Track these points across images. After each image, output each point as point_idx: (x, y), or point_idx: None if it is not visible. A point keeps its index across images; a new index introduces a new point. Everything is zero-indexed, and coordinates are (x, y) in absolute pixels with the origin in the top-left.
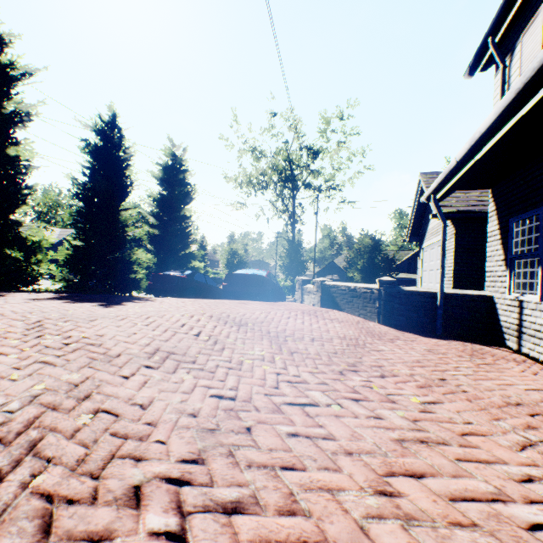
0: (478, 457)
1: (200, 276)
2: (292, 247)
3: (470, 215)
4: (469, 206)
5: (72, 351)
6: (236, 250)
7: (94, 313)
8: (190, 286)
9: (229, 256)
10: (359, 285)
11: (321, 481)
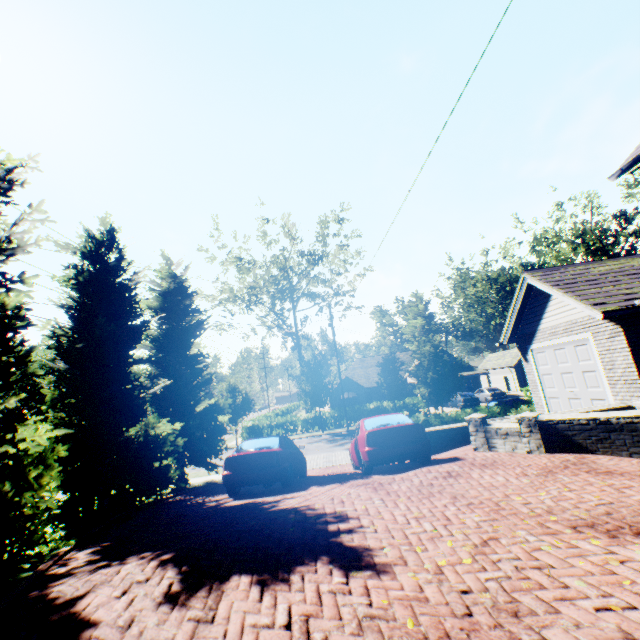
0: None
1: (286, 440)
2: (309, 368)
3: (639, 310)
4: (624, 301)
5: None
6: (235, 386)
7: (450, 606)
8: (289, 461)
9: (228, 395)
10: (612, 414)
11: None
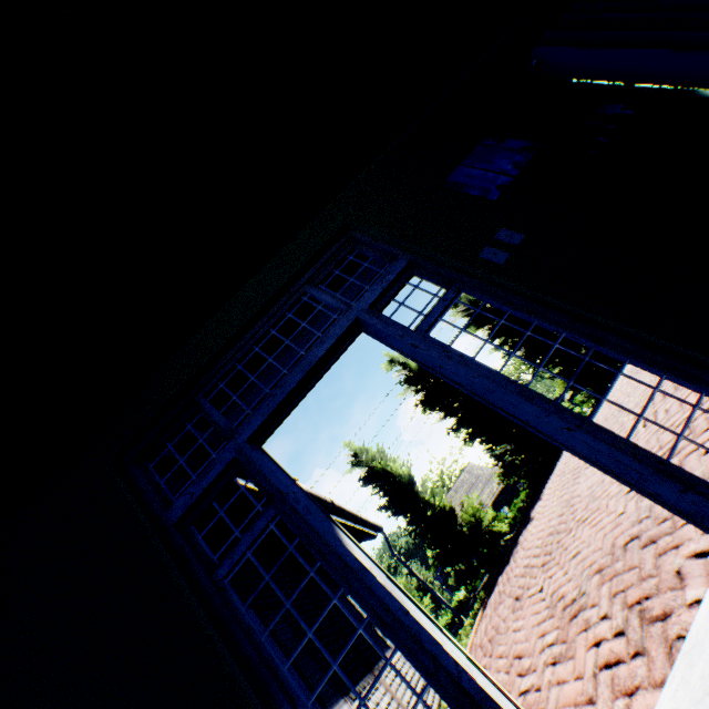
0: (671, 422)
1: None
2: None
3: None
4: None
5: (568, 481)
6: None
7: None
8: None
9: None
10: None
11: (607, 492)
